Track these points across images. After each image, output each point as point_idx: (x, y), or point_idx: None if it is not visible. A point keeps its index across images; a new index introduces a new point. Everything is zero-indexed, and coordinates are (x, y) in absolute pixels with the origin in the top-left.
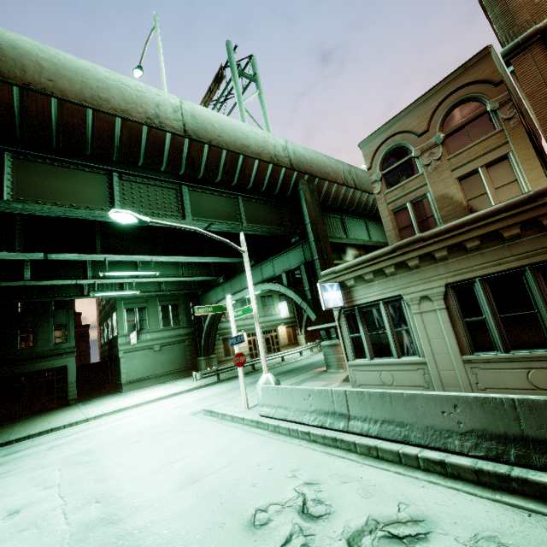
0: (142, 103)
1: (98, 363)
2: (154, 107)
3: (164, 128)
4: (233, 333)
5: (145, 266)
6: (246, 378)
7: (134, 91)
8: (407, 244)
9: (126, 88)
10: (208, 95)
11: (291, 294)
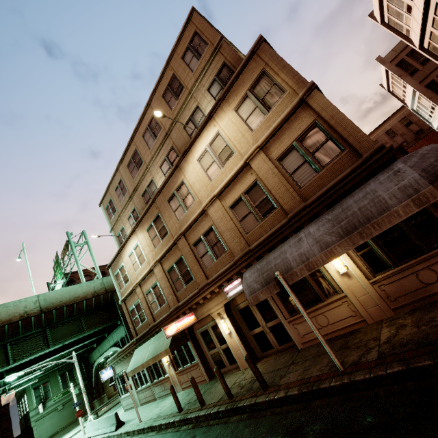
0: (17, 310)
1: (18, 436)
2: (24, 308)
3: (30, 316)
4: (75, 401)
5: None
6: (113, 408)
7: (13, 306)
8: (119, 352)
9: (9, 308)
10: (64, 251)
11: None
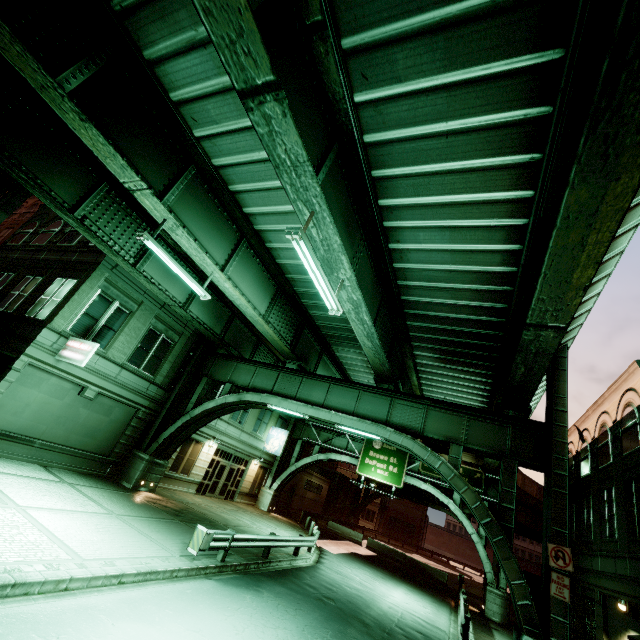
0: None
1: None
2: None
3: None
4: None
5: (240, 265)
6: (284, 592)
7: None
8: None
9: None
10: None
11: (469, 493)
